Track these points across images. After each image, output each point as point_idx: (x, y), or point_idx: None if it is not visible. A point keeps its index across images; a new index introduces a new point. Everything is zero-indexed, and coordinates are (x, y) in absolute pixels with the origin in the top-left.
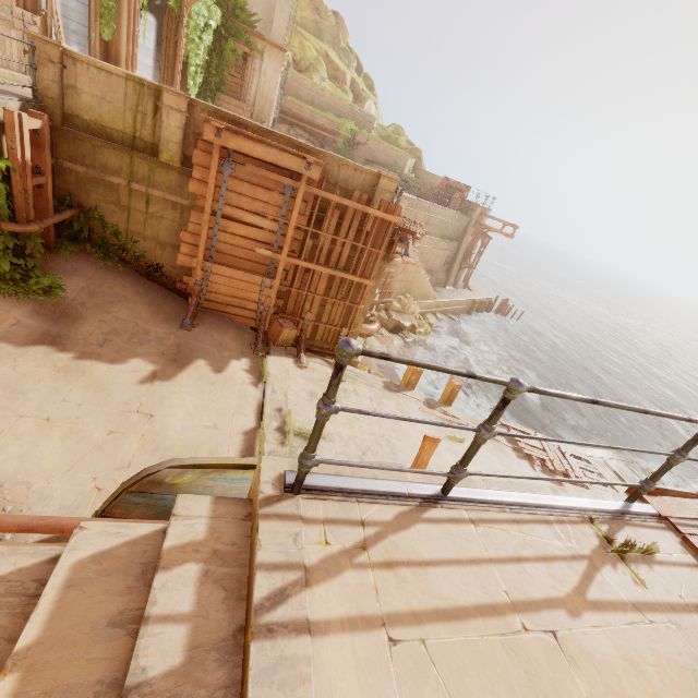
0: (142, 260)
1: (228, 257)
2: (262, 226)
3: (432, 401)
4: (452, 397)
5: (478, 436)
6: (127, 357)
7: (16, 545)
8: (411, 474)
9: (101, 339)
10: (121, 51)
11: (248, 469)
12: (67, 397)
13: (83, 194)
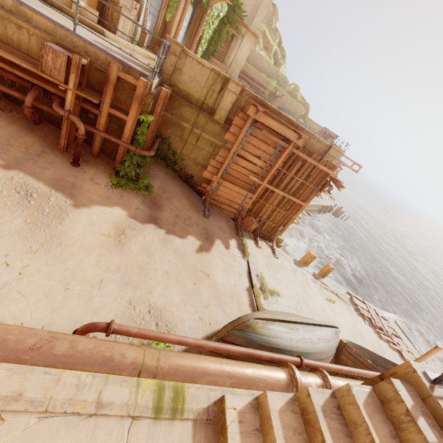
0: (182, 170)
1: (231, 177)
2: (256, 163)
3: (316, 274)
4: (326, 274)
5: None
6: (186, 234)
7: (223, 360)
8: None
9: (173, 221)
10: (172, 28)
11: (280, 322)
12: (169, 258)
13: (164, 129)
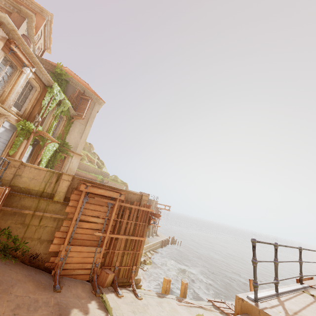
0: (26, 253)
1: (78, 241)
2: (97, 221)
3: (178, 298)
4: (185, 291)
5: (276, 264)
6: None
7: None
8: (264, 290)
9: (11, 315)
10: (15, 158)
11: None
12: None
13: (3, 221)
